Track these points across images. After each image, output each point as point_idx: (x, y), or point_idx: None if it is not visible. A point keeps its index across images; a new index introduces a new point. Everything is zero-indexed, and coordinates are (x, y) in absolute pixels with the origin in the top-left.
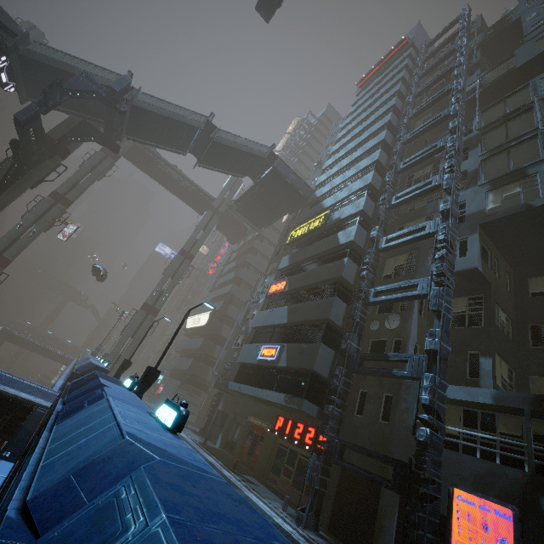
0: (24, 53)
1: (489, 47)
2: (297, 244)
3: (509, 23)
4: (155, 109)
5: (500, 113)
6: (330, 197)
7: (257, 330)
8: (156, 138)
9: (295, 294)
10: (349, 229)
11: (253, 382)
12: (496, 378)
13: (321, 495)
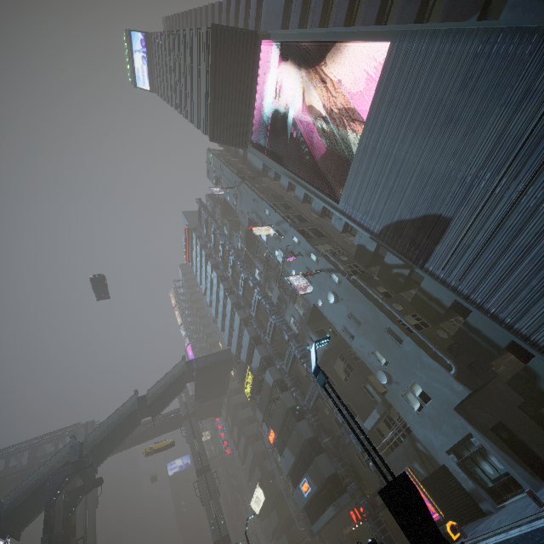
0: (5, 514)
1: (226, 213)
2: (254, 396)
3: (223, 202)
4: (104, 433)
5: (262, 257)
6: (241, 354)
7: (290, 475)
8: (117, 442)
9: (283, 433)
10: (267, 374)
11: (318, 514)
12: (379, 388)
13: (388, 537)
